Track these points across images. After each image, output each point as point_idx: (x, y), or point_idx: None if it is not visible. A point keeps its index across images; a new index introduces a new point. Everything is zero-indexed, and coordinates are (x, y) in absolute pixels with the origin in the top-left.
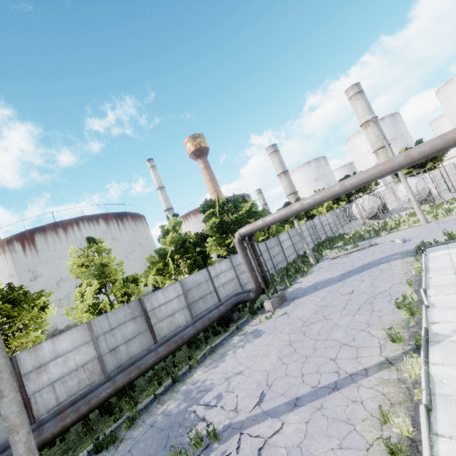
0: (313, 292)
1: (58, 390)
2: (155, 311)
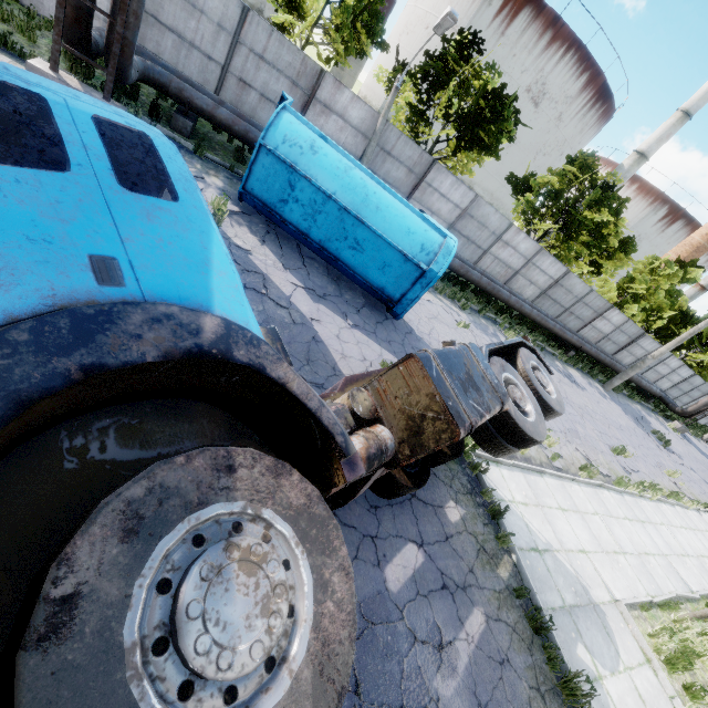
0: (701, 453)
1: (589, 331)
2: (636, 345)
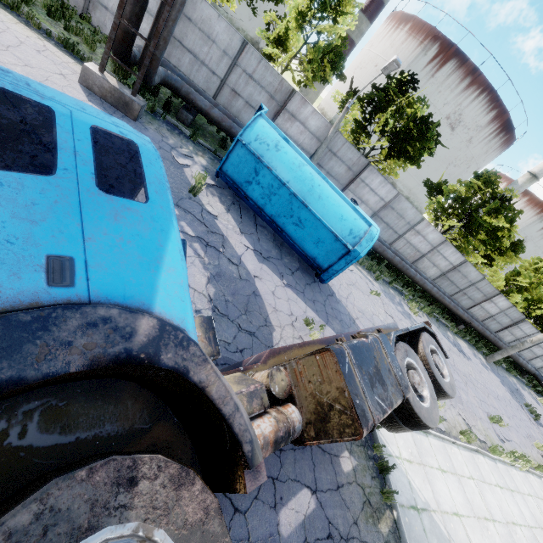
0: None
1: (478, 310)
2: (516, 327)
